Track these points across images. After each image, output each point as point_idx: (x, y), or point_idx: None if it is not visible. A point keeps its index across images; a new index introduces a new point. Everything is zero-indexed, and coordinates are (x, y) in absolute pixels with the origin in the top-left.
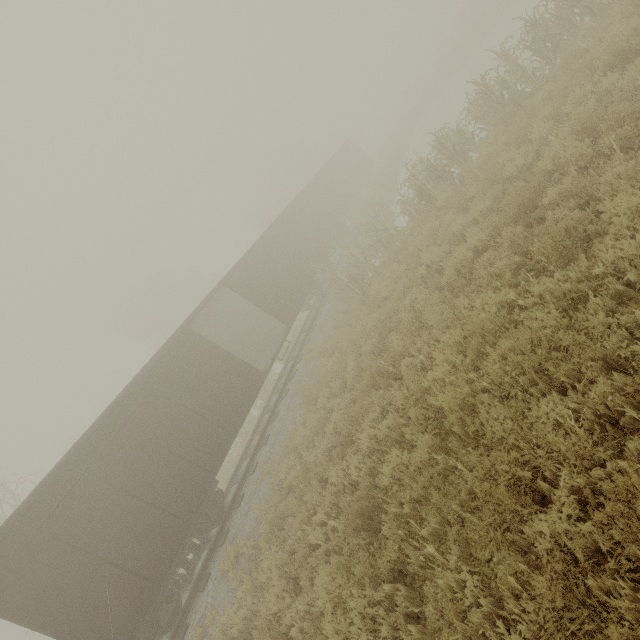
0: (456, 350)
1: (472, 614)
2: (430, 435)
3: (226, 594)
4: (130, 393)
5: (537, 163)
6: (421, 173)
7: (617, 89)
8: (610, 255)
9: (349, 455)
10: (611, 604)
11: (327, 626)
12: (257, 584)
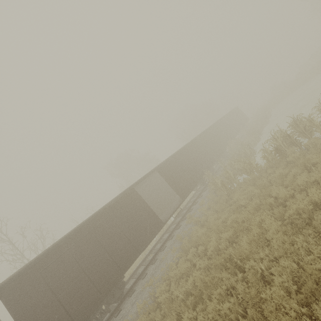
0: (291, 278)
1: None
2: None
3: None
4: (99, 215)
5: None
6: (279, 138)
7: None
8: None
9: (199, 309)
10: None
11: None
12: None
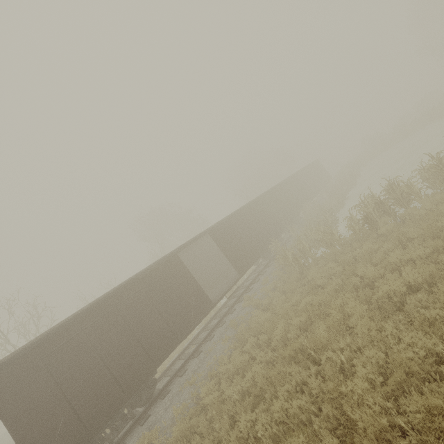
0: (377, 370)
1: None
2: (338, 441)
3: None
4: (128, 286)
5: None
6: (370, 204)
7: None
8: None
9: (259, 410)
10: None
11: None
12: None
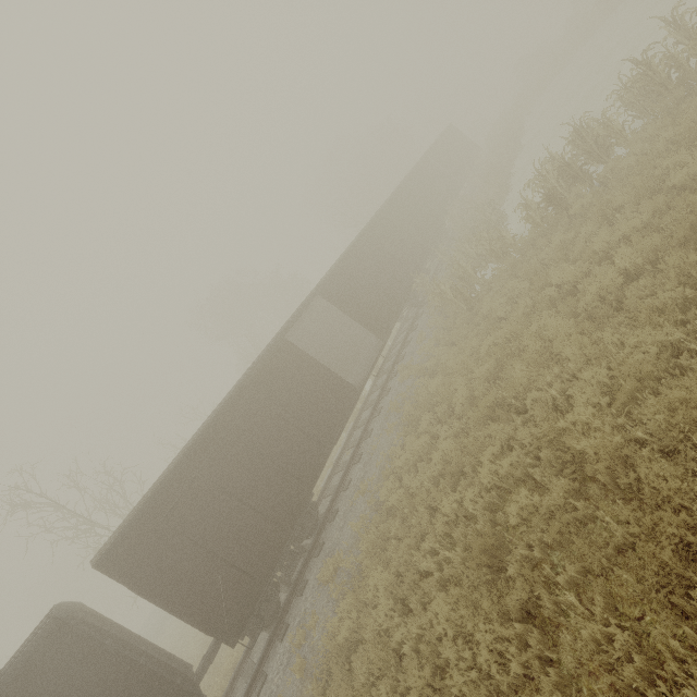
0: (600, 390)
1: (625, 668)
2: (567, 480)
3: (326, 603)
4: (234, 402)
5: None
6: (552, 173)
7: None
8: None
9: (462, 487)
10: None
11: (446, 651)
12: (360, 599)
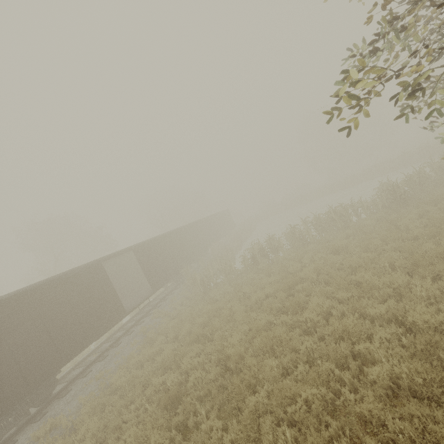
0: (244, 334)
1: (214, 434)
2: (219, 367)
3: None
4: (50, 284)
5: (299, 272)
6: (257, 249)
7: (329, 261)
8: (305, 315)
9: (168, 374)
10: (264, 425)
11: None
12: None
